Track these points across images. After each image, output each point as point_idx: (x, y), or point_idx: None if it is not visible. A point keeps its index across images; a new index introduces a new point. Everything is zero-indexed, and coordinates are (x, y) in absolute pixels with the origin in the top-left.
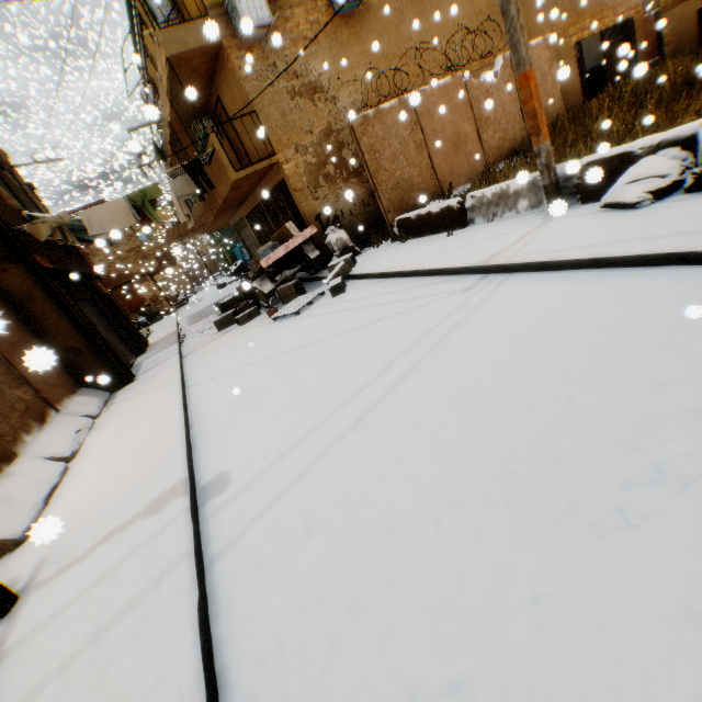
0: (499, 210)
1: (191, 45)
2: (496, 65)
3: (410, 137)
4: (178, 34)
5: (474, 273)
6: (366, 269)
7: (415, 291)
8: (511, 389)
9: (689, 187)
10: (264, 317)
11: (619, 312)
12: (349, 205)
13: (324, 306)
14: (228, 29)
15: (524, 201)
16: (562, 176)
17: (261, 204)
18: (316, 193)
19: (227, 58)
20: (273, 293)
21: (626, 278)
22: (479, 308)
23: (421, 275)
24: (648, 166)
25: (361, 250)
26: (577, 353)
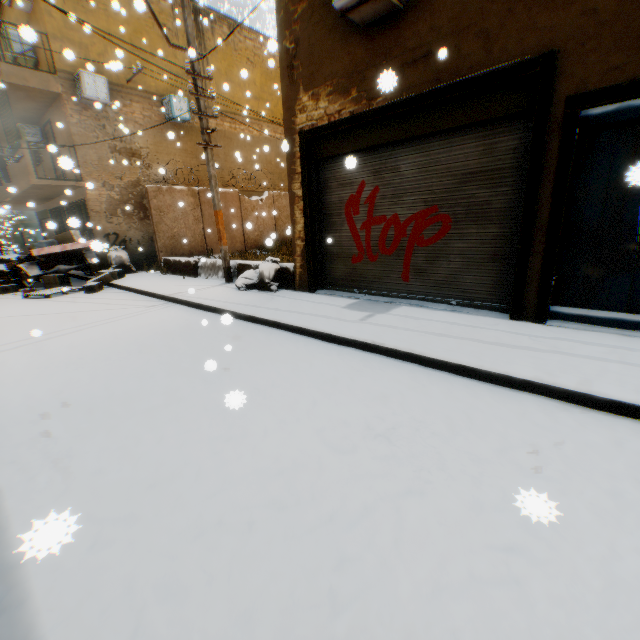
0: (212, 273)
1: (34, 84)
2: (264, 194)
3: (192, 212)
4: (24, 73)
5: (166, 300)
6: (123, 282)
7: (131, 301)
8: (102, 341)
9: (257, 287)
10: (21, 294)
11: (177, 323)
12: (139, 236)
13: (73, 297)
14: (73, 89)
15: (221, 272)
16: (235, 265)
17: (66, 207)
18: (112, 219)
19: (65, 105)
20: (40, 278)
21: (201, 314)
22: (142, 314)
23: (146, 295)
24: (248, 273)
25: (139, 271)
26: (142, 333)
